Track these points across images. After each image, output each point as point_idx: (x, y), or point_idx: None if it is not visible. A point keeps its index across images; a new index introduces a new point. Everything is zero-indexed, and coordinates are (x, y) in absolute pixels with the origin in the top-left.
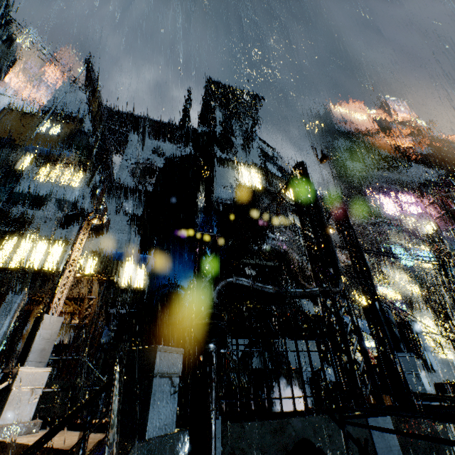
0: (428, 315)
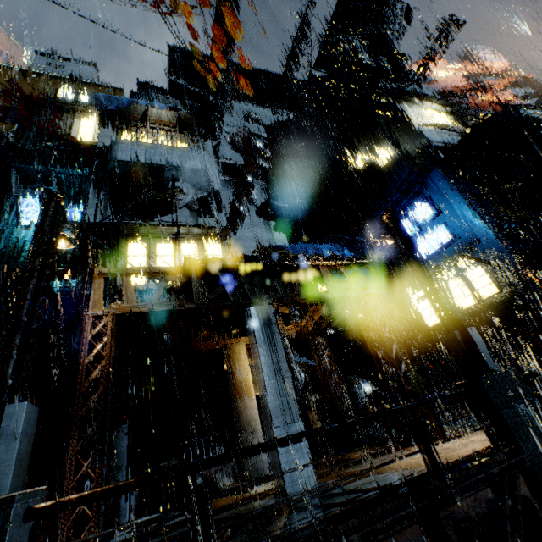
0: None
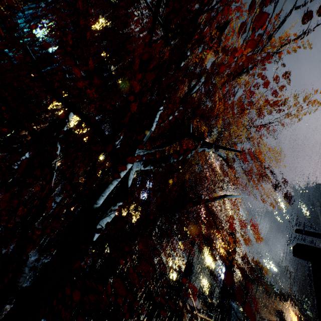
0: (178, 259)
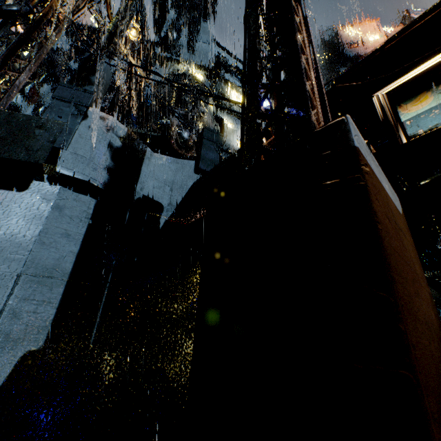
0: None
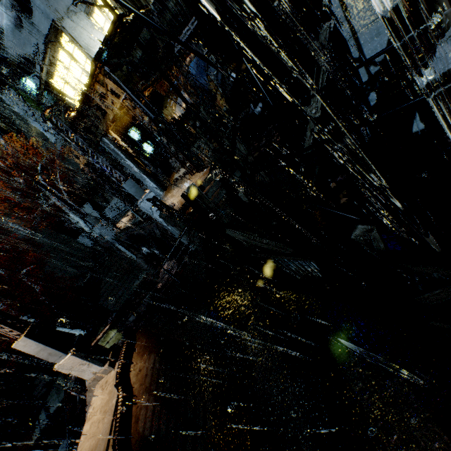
0: None
